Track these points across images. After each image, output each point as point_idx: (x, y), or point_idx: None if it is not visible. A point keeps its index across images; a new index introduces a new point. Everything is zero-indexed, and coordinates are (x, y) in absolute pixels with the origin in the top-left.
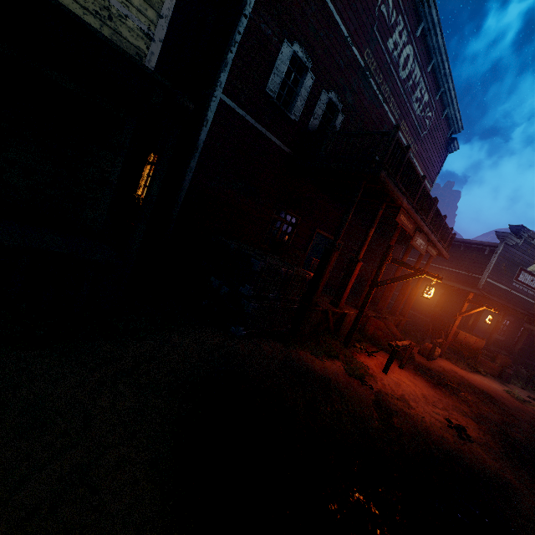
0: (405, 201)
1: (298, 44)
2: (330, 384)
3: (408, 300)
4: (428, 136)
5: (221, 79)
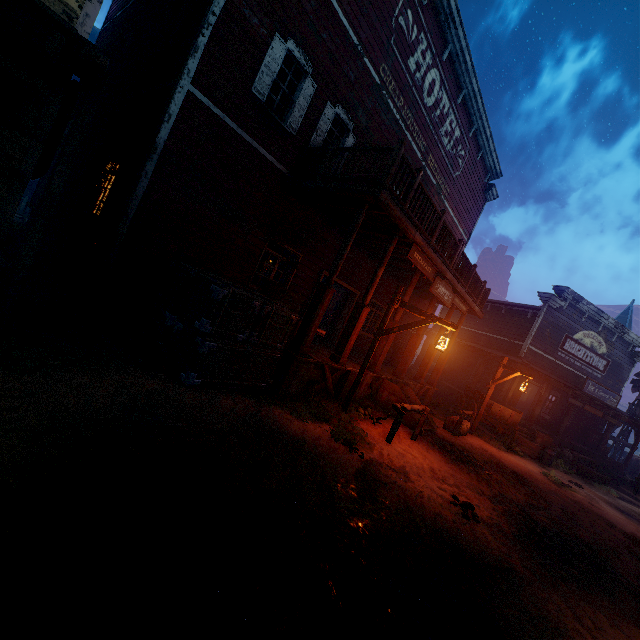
0: (419, 235)
1: (294, 42)
2: (303, 447)
3: (437, 366)
4: (462, 178)
5: (189, 67)
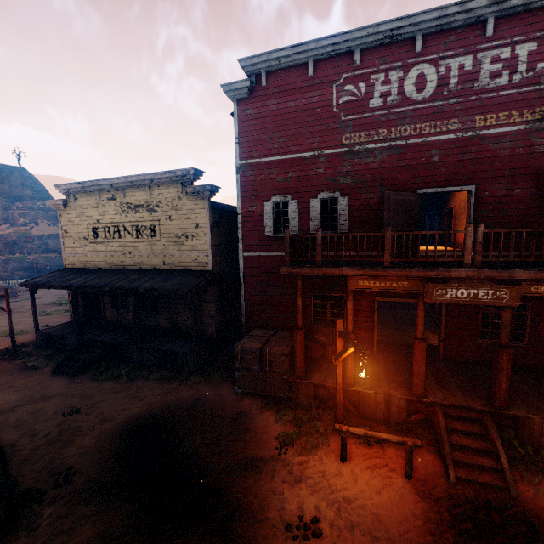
0: (349, 269)
1: (274, 196)
2: (245, 433)
3: None
4: None
5: (240, 248)
